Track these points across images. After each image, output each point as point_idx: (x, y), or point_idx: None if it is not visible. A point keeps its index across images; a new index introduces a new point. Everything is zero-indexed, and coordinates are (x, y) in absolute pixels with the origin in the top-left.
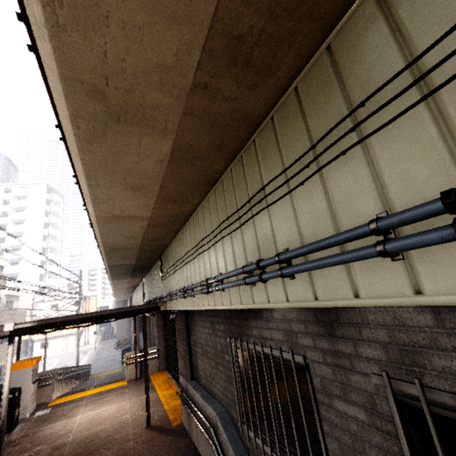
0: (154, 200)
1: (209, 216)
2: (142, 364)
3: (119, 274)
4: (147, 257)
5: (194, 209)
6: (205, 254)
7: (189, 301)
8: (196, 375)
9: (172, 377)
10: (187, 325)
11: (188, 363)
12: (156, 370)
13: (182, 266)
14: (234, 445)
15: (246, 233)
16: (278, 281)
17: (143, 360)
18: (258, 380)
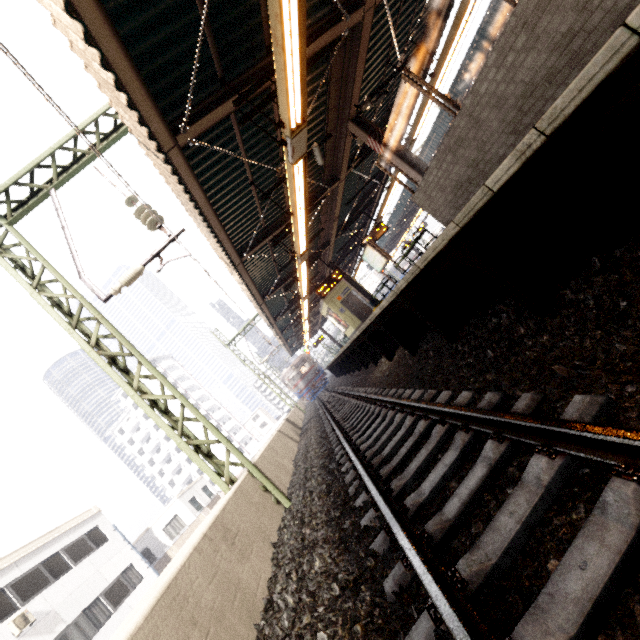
0: None
1: None
2: None
3: None
4: None
5: None
6: None
7: None
8: None
9: None
10: None
11: None
12: None
13: None
14: None
15: None
16: None
17: None
18: None
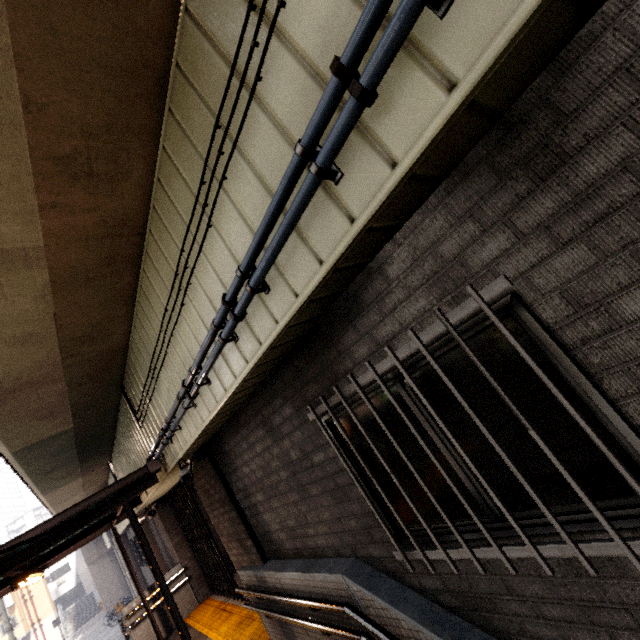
0: (31, 171)
1: (179, 179)
2: (164, 609)
3: (52, 471)
4: (95, 399)
5: (145, 205)
6: (200, 269)
7: (203, 403)
8: (270, 548)
9: (226, 597)
10: (219, 473)
11: (246, 536)
12: (194, 605)
13: (164, 354)
14: (405, 605)
15: (272, 91)
16: (404, 75)
17: (162, 601)
18: (411, 426)
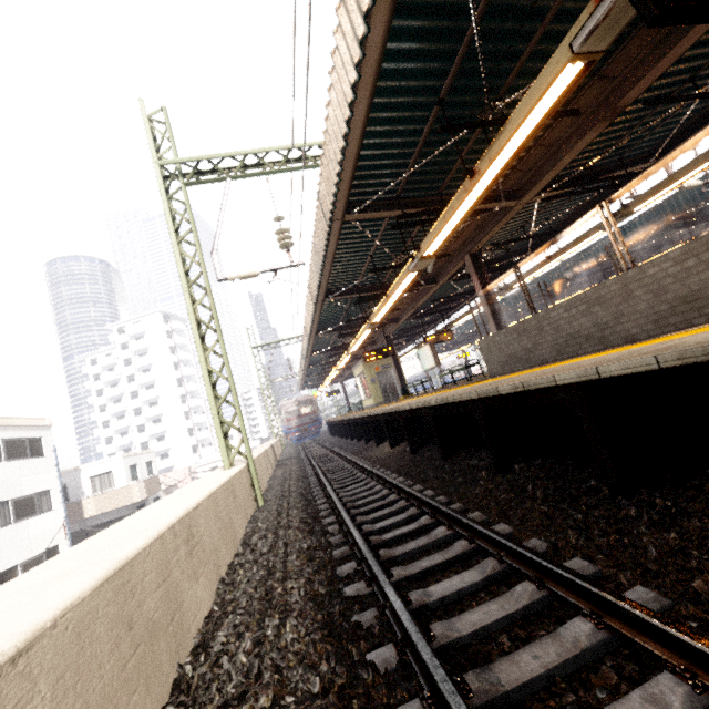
0: None
1: None
2: None
3: None
4: None
5: None
6: None
7: None
8: None
9: None
10: None
11: None
12: None
13: None
14: None
15: None
16: None
17: None
18: None
